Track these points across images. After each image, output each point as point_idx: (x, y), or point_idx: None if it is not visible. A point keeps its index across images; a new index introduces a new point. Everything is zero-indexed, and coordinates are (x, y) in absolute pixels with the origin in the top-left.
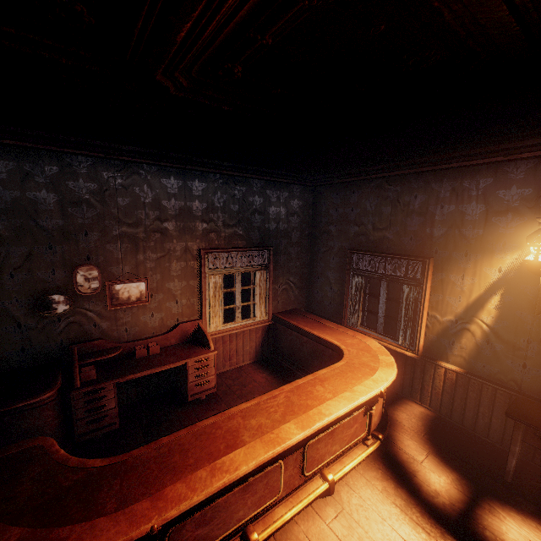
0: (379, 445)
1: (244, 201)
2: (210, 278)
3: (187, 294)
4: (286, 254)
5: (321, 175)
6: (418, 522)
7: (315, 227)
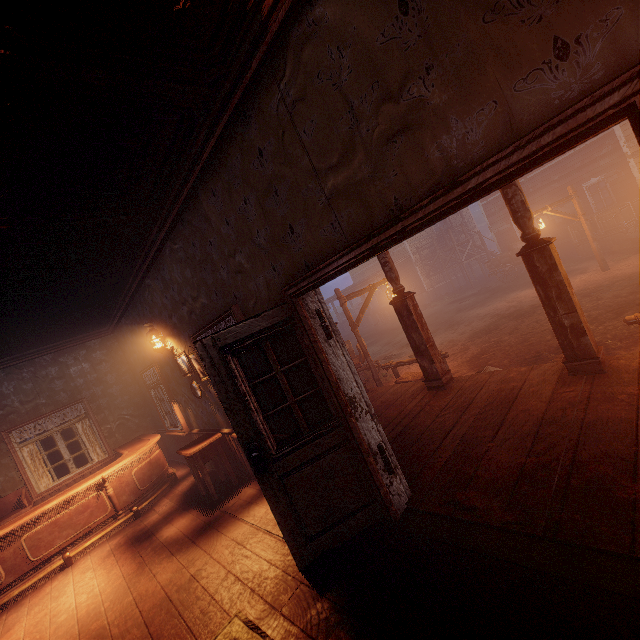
0: (134, 515)
1: (37, 377)
2: (22, 450)
3: (3, 472)
4: (107, 396)
5: (108, 325)
6: (111, 553)
7: (128, 363)
